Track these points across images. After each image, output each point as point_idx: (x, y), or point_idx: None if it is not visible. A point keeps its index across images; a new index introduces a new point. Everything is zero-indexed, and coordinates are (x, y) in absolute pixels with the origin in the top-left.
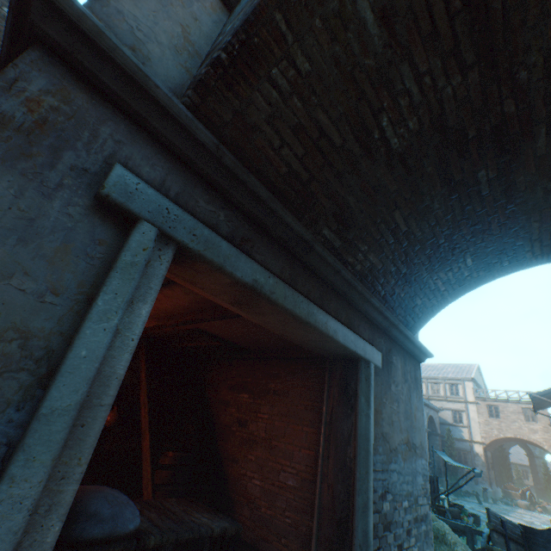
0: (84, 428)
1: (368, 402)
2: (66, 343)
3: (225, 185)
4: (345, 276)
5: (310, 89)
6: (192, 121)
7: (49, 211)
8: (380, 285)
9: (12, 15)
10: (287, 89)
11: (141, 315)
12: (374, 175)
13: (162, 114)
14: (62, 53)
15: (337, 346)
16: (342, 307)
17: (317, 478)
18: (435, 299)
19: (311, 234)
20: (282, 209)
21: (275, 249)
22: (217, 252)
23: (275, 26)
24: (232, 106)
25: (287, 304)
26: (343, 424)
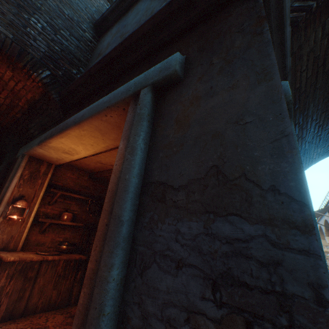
0: None
1: None
2: None
3: None
4: None
5: None
6: (289, 51)
7: None
8: None
9: None
10: (326, 32)
11: None
12: (328, 90)
13: (278, 45)
14: None
15: None
16: None
17: None
18: (307, 163)
19: None
20: None
21: None
22: None
23: None
24: (299, 41)
25: None
26: None
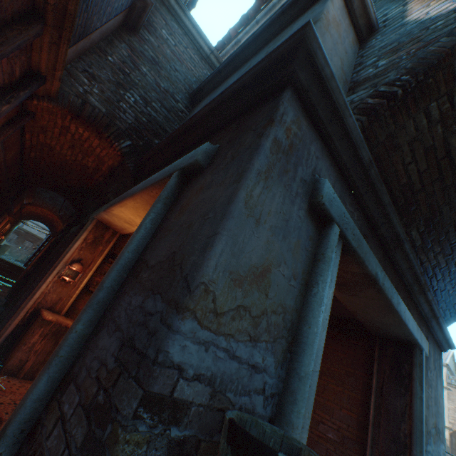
0: (309, 388)
1: (421, 386)
2: (297, 318)
3: (361, 191)
4: (416, 271)
5: (454, 119)
6: (361, 142)
7: (292, 214)
8: (436, 281)
9: (267, 61)
10: (435, 118)
11: (329, 299)
12: None
13: (342, 136)
14: (300, 91)
15: (402, 332)
16: (405, 297)
17: (367, 442)
18: None
19: (405, 234)
20: (394, 213)
21: (376, 243)
22: (361, 249)
23: (451, 69)
24: (387, 130)
25: (388, 294)
26: (395, 400)
